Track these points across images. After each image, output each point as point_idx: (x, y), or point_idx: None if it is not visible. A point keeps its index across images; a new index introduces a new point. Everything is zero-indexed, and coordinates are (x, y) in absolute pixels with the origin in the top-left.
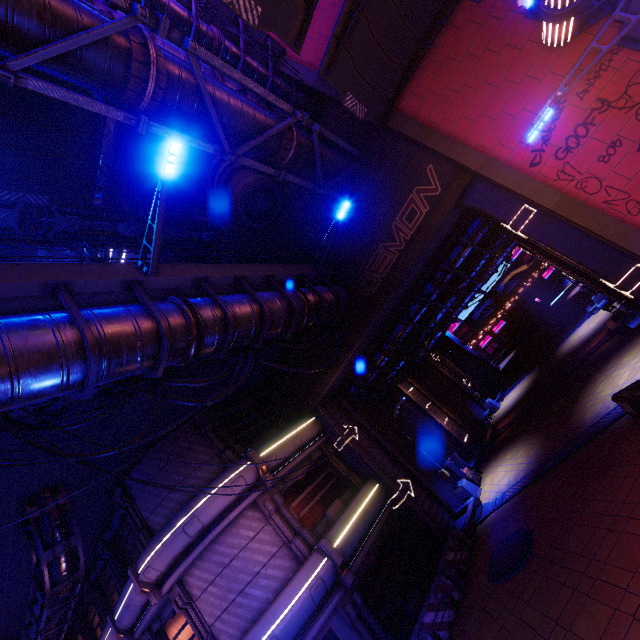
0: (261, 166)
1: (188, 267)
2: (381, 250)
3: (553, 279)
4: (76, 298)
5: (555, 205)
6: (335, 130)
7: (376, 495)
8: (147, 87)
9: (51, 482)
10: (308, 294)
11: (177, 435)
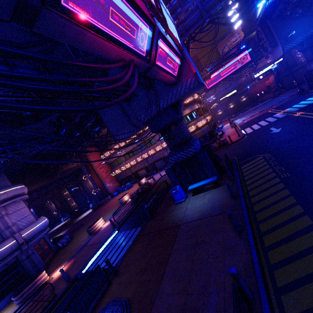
0: None
1: None
2: (64, 166)
3: None
4: None
5: (98, 173)
6: None
7: None
8: None
9: None
10: None
11: None
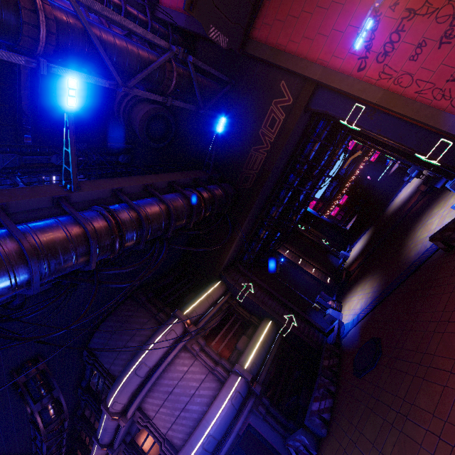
0: (151, 95)
1: (105, 182)
2: (253, 152)
3: (378, 161)
4: (14, 216)
5: (379, 99)
6: (207, 62)
7: (270, 329)
8: (39, 32)
9: (31, 355)
10: (203, 192)
11: (122, 307)
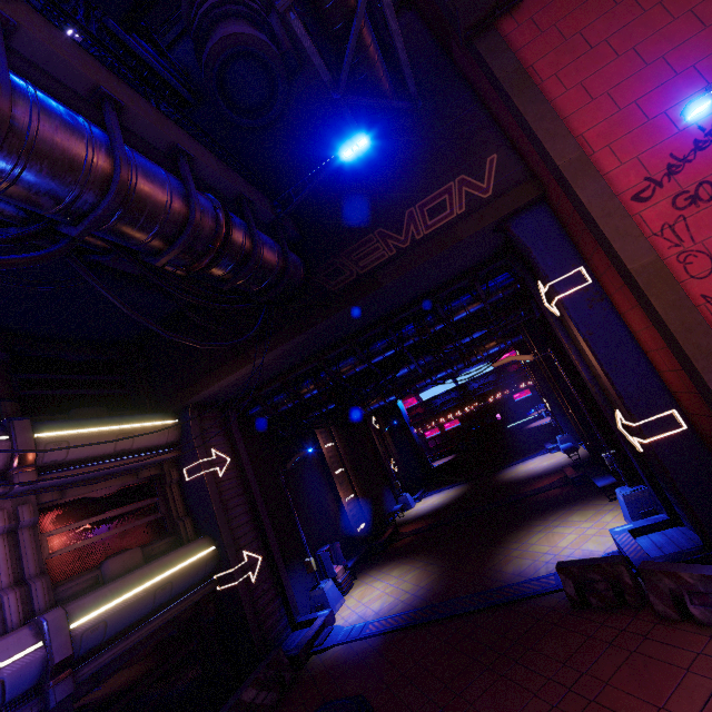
0: None
1: None
2: (376, 237)
3: (521, 404)
4: None
5: (639, 268)
6: None
7: (200, 562)
8: None
9: None
10: (238, 226)
11: None
